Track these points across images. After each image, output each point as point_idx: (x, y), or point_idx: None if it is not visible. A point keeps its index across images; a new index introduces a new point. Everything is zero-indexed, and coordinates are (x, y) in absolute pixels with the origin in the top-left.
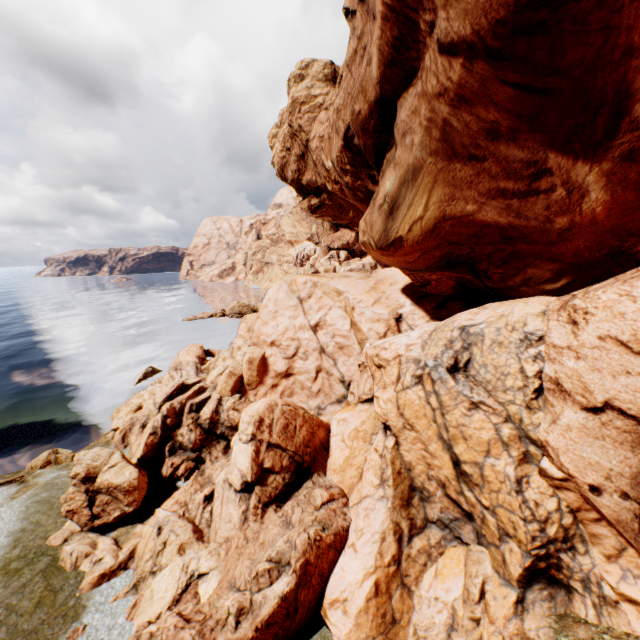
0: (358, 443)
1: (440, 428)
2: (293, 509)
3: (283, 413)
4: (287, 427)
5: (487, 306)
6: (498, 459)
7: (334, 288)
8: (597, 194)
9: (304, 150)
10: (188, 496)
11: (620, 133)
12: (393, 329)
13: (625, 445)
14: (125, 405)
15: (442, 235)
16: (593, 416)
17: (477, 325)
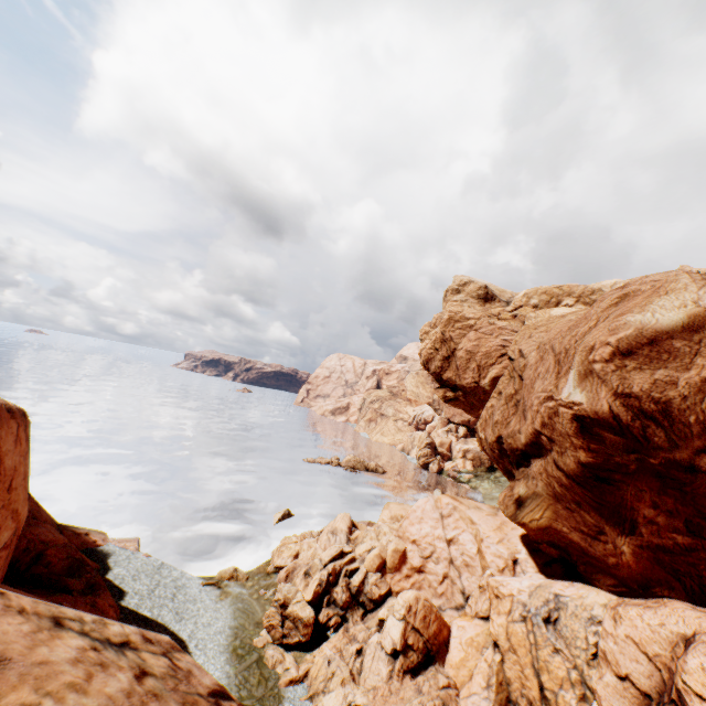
0: (472, 649)
1: (533, 658)
2: (424, 681)
3: (424, 606)
4: (425, 618)
5: (574, 584)
6: (566, 692)
7: (469, 516)
8: (628, 554)
9: (450, 354)
10: (342, 644)
11: (635, 533)
12: (509, 567)
13: (634, 705)
14: (285, 547)
15: (549, 534)
16: (620, 681)
17: (564, 596)
